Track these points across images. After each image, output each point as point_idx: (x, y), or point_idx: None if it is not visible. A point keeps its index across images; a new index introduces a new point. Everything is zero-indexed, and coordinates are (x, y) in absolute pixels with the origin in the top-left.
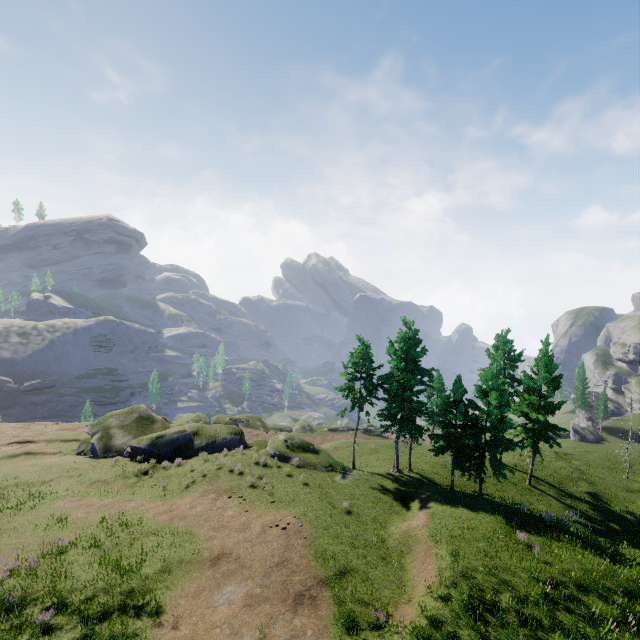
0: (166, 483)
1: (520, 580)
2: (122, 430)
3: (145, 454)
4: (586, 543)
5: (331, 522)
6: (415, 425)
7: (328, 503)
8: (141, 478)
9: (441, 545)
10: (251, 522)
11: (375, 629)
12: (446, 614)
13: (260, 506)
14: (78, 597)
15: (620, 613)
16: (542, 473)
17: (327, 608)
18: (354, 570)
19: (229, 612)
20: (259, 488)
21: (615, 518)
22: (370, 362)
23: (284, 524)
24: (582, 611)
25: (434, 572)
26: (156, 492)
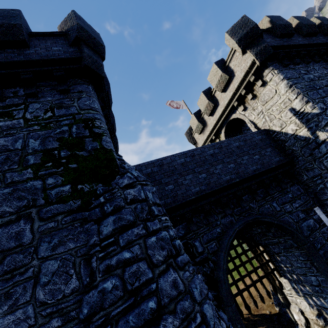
0: None
1: None
2: None
3: None
4: None
5: None
6: None
7: None
8: None
9: None
10: None
11: None
12: None
13: None
14: None
15: None
16: None
17: None
18: None
19: None
20: None
21: None
22: None
23: None
24: None
25: None
26: None
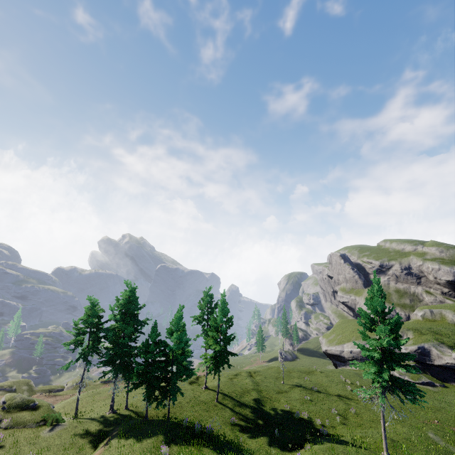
0: None
1: None
2: None
3: None
4: (215, 442)
5: None
6: (128, 367)
7: None
8: None
9: None
10: None
11: None
12: None
13: None
14: None
15: None
16: (231, 390)
17: None
18: None
19: None
20: None
21: (263, 415)
22: (101, 317)
23: None
24: None
25: None
26: None
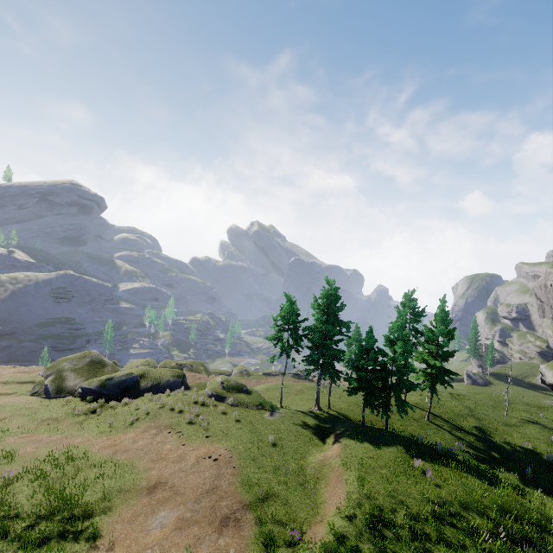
0: (112, 420)
1: (414, 500)
2: (74, 373)
3: (95, 394)
4: (470, 468)
5: (258, 453)
6: (334, 369)
7: (256, 437)
8: (90, 416)
9: (350, 472)
10: (187, 454)
11: (290, 546)
12: (351, 531)
13: (196, 440)
14: (20, 525)
15: (493, 526)
16: (439, 410)
17: (249, 529)
18: (275, 495)
19: (161, 535)
20: (196, 424)
21: (495, 448)
22: (297, 315)
23: (216, 456)
24: (463, 525)
25: (343, 495)
26: (102, 428)
